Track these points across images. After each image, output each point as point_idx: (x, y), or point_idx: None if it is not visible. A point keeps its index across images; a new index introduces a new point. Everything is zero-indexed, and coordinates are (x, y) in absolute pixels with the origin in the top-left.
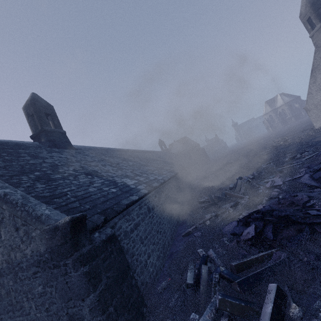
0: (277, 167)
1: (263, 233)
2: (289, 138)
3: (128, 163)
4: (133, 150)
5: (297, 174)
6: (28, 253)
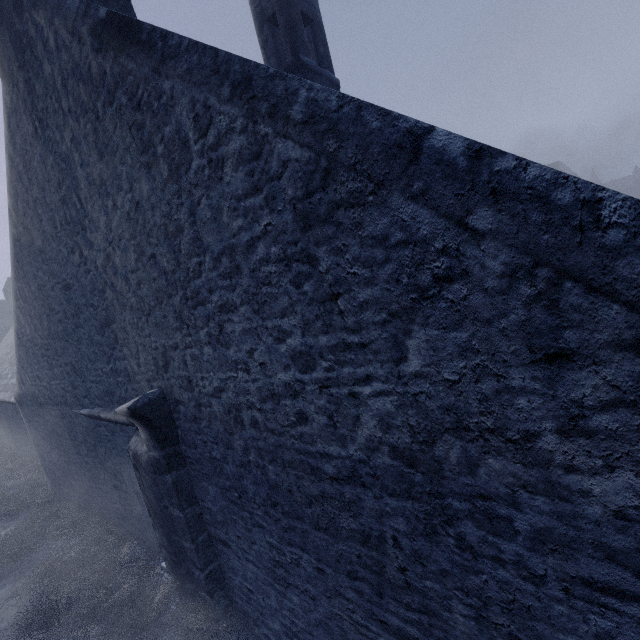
0: None
1: None
2: None
3: None
4: None
5: None
6: (597, 495)
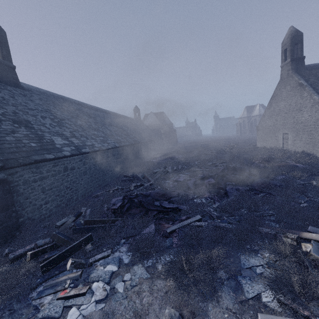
0: (198, 167)
1: (124, 208)
2: (237, 146)
3: (76, 122)
4: (99, 108)
5: (194, 177)
6: None
